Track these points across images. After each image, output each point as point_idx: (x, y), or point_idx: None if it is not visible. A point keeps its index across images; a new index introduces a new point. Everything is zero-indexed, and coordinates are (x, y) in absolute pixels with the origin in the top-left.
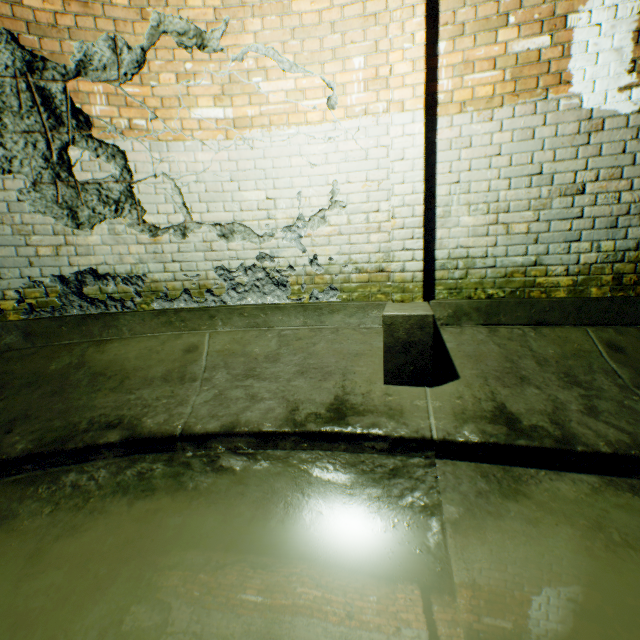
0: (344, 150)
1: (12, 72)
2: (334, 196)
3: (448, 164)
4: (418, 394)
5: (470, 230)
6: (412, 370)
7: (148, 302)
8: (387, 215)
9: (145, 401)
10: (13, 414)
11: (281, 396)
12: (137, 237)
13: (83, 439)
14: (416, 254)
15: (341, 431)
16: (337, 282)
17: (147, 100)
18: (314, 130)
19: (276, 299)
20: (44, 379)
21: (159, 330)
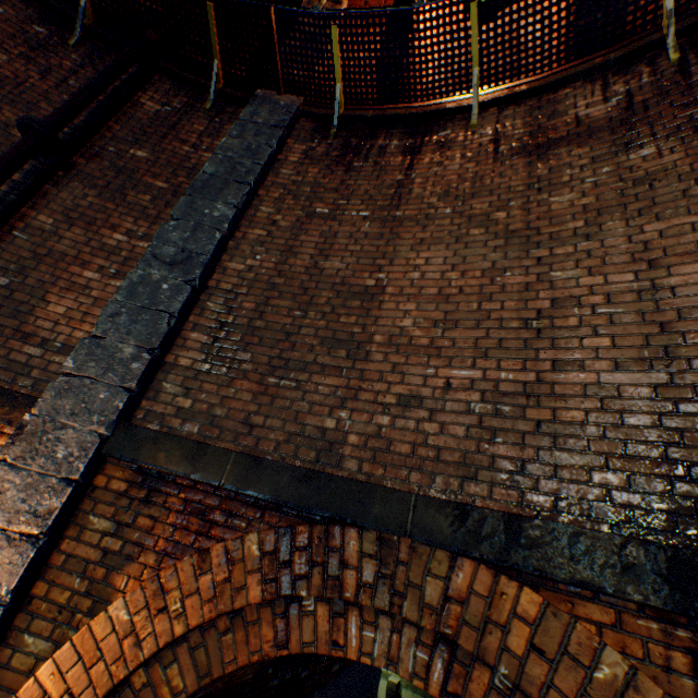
0: None
1: None
2: None
3: None
4: None
5: None
6: (391, 695)
7: None
8: None
9: None
10: None
11: None
12: None
13: None
14: None
15: None
16: None
17: None
18: None
19: None
20: None
21: None
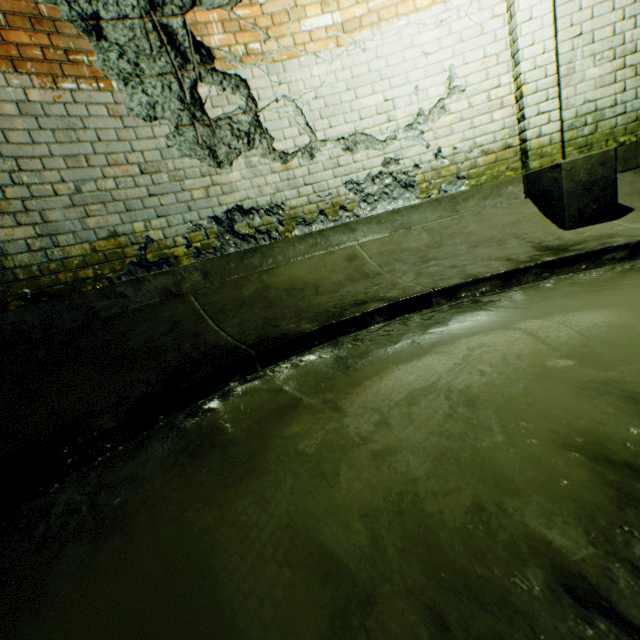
0: (457, 31)
1: (138, 13)
2: (451, 82)
3: (568, 18)
4: (609, 226)
5: (596, 82)
6: (595, 209)
7: (290, 230)
8: (508, 88)
9: (358, 292)
10: (258, 321)
11: (479, 260)
12: (270, 167)
13: (353, 312)
14: (551, 116)
15: (579, 253)
16: (463, 170)
17: (257, 21)
18: (424, 17)
19: (405, 202)
20: (248, 301)
21: (308, 253)
